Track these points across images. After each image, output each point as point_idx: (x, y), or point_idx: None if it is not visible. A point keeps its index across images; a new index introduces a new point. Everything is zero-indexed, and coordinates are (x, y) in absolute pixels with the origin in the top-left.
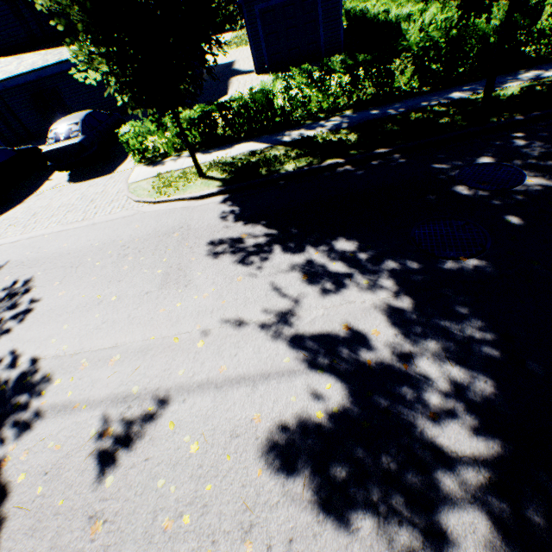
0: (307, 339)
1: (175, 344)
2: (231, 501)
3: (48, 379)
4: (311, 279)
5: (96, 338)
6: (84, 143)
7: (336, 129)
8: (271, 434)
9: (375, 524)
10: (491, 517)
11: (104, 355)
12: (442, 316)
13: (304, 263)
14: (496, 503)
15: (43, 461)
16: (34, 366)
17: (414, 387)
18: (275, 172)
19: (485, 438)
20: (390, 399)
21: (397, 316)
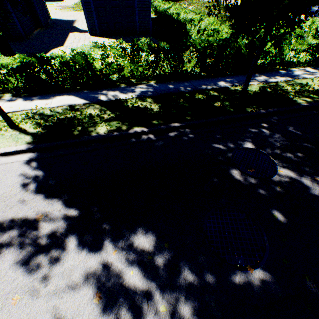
0: None
1: None
2: None
3: None
4: (104, 300)
5: None
6: None
7: (143, 96)
8: None
9: None
10: None
11: None
12: None
13: (100, 270)
14: None
15: None
16: None
17: None
18: (87, 132)
19: None
20: None
21: None
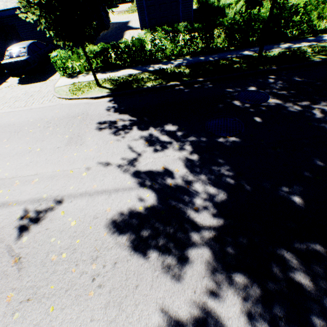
0: (142, 173)
1: (70, 174)
2: (89, 247)
3: None
4: (150, 143)
5: (25, 170)
6: (28, 60)
7: (179, 66)
8: (114, 217)
9: (157, 255)
10: (211, 250)
11: (29, 179)
12: (211, 163)
13: (148, 135)
14: (215, 245)
15: None
16: None
17: (190, 196)
18: (141, 86)
19: (217, 218)
20: (177, 201)
21: (189, 163)
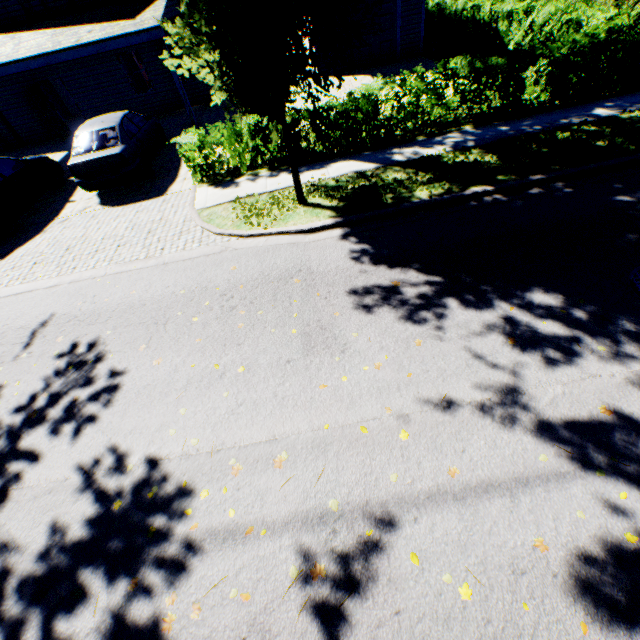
0: (557, 427)
1: (364, 436)
2: None
3: (186, 490)
4: (522, 343)
5: (237, 428)
6: (125, 155)
7: (463, 148)
8: (572, 568)
9: None
10: None
11: (262, 453)
12: None
13: (501, 322)
14: None
15: (230, 621)
16: (155, 471)
17: None
18: (404, 200)
19: None
20: None
21: None
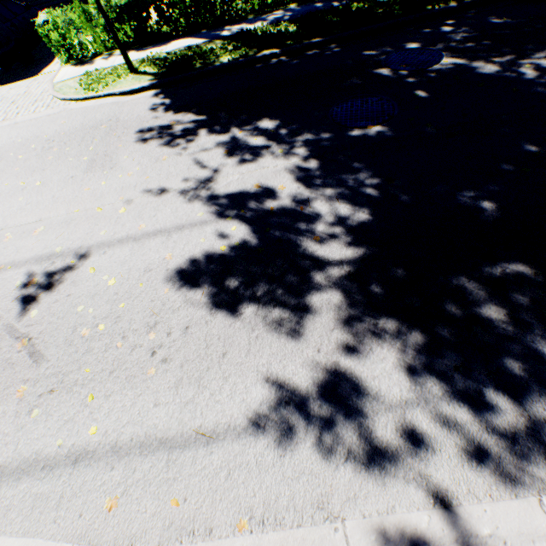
0: (221, 198)
1: (98, 214)
2: (141, 311)
3: None
4: (232, 153)
5: (20, 217)
6: None
7: (278, 23)
8: (180, 266)
9: (255, 310)
10: (344, 293)
11: (29, 229)
12: (341, 170)
13: (228, 141)
14: (350, 285)
15: None
16: None
17: (305, 222)
18: (210, 64)
19: (353, 248)
20: (284, 232)
21: (303, 174)
